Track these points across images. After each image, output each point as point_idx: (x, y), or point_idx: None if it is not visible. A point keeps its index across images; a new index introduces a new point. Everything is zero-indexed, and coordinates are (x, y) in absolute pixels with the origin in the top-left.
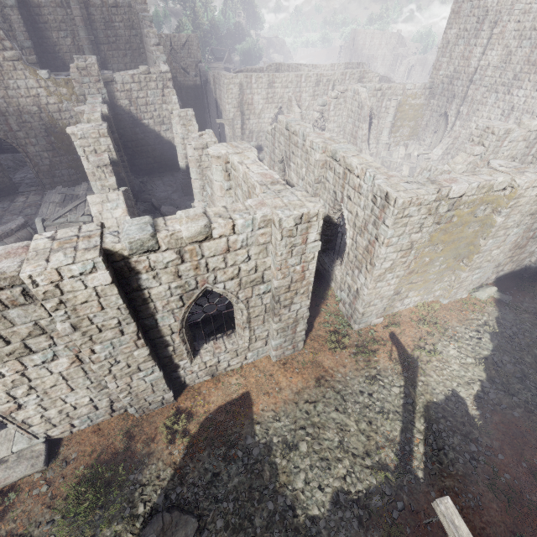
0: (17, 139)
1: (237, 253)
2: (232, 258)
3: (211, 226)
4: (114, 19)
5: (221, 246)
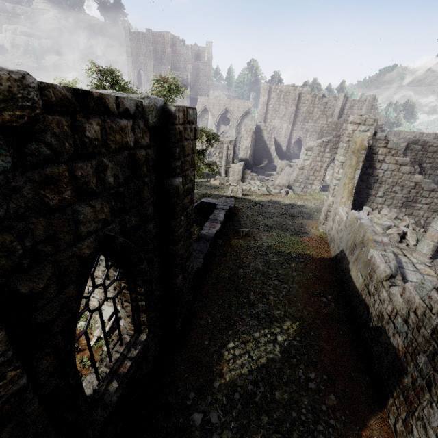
0: (305, 140)
1: (437, 154)
2: (434, 155)
3: (435, 142)
4: (354, 106)
5: (434, 150)
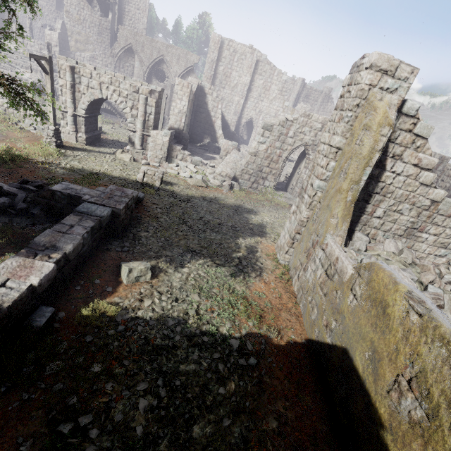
0: (257, 123)
1: None
2: None
3: None
4: (311, 95)
5: None
